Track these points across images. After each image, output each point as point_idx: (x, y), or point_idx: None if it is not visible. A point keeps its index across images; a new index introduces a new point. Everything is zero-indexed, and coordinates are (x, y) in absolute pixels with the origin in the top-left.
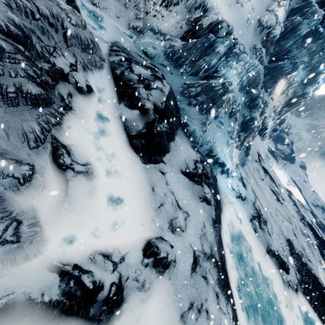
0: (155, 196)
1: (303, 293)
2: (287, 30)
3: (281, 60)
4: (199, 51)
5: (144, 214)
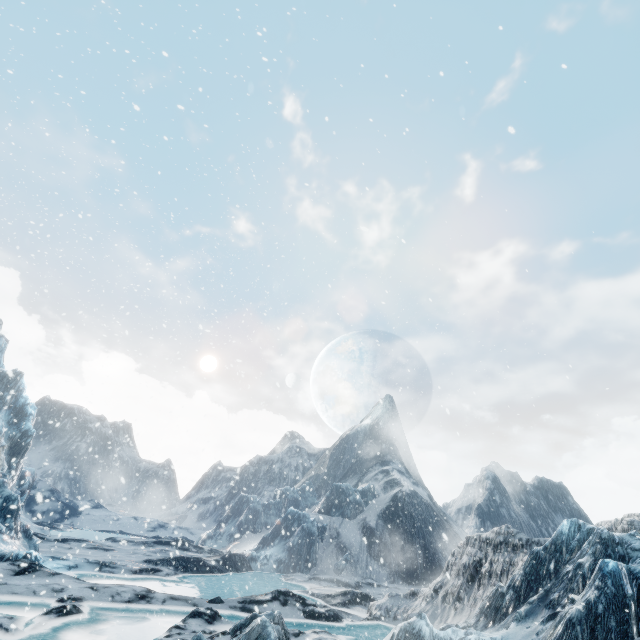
0: (23, 594)
1: (184, 572)
2: None
3: None
4: None
5: (32, 602)
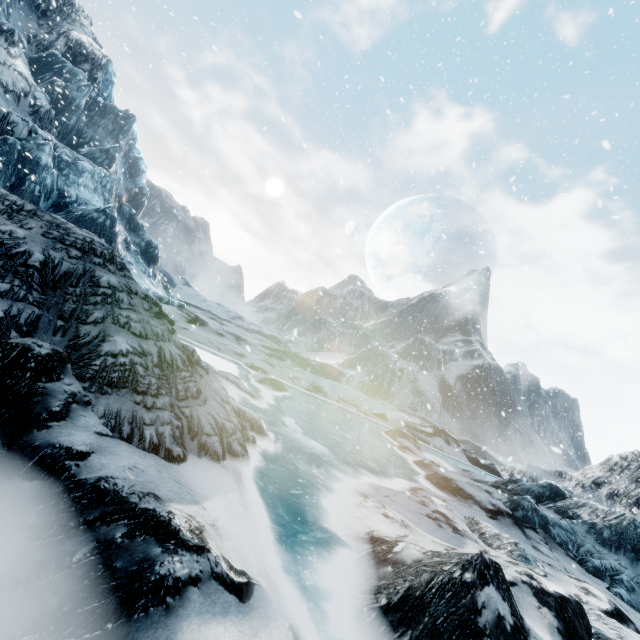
0: (208, 346)
1: (300, 368)
2: (54, 99)
3: (78, 146)
4: (10, 167)
5: (221, 358)
